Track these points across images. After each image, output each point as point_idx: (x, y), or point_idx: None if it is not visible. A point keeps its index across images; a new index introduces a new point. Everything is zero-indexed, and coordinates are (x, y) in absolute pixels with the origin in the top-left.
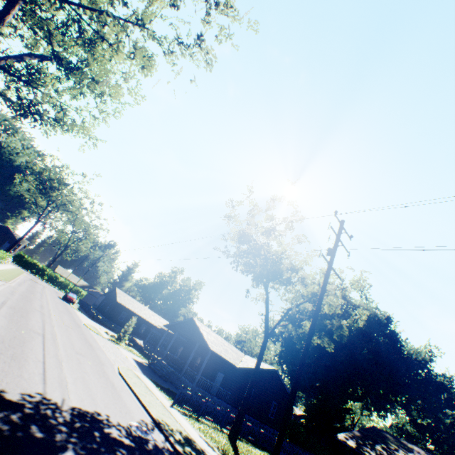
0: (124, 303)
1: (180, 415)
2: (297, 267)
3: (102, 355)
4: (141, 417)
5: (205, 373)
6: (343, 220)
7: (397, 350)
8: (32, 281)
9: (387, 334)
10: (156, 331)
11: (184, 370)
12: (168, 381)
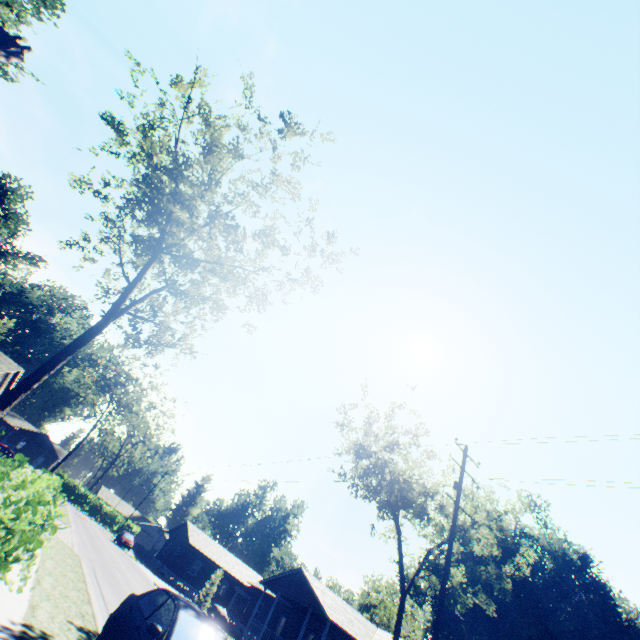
0: (199, 546)
1: None
2: (431, 491)
3: None
4: None
5: None
6: (466, 446)
7: (610, 614)
8: (78, 516)
9: (589, 584)
10: (242, 591)
11: None
12: None
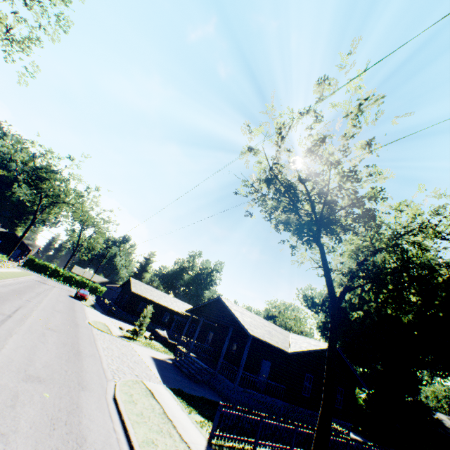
0: (141, 293)
1: None
2: (367, 198)
3: (92, 368)
4: None
5: (246, 362)
6: None
7: None
8: (37, 282)
9: None
10: (180, 318)
11: (219, 365)
12: (200, 382)
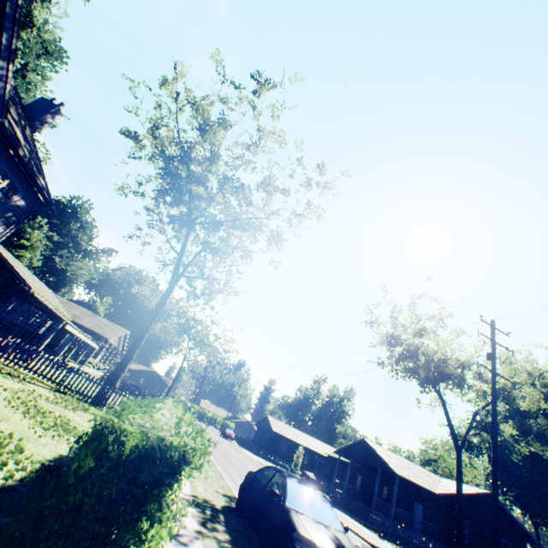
0: (280, 432)
1: (391, 546)
2: (466, 363)
3: None
4: (360, 541)
5: (398, 505)
6: (493, 320)
7: None
8: None
9: None
10: (321, 460)
11: (374, 502)
12: (360, 516)
